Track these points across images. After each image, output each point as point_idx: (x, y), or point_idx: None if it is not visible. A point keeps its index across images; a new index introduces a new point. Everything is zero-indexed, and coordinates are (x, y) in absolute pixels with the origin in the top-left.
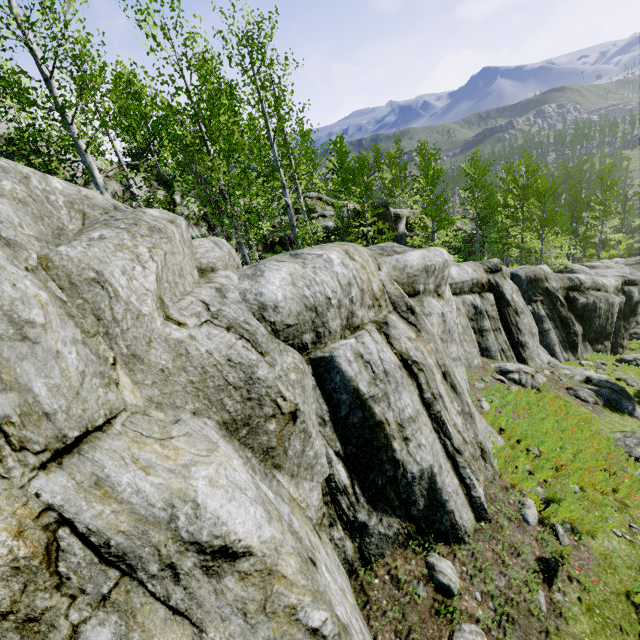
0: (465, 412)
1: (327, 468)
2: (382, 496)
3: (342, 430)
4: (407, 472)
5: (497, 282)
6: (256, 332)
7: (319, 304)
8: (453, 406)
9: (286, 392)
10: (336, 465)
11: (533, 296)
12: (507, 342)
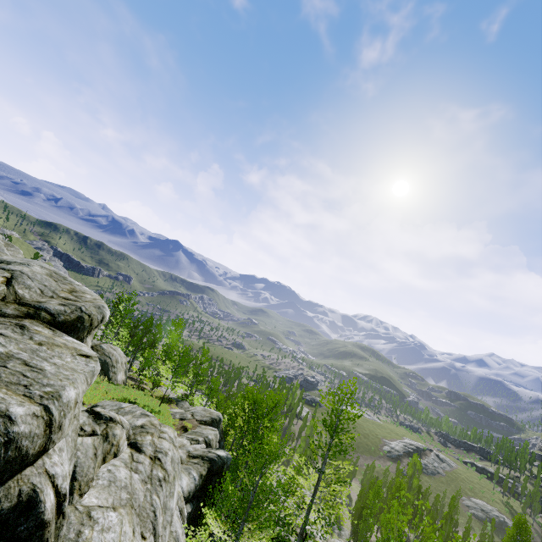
0: None
1: None
2: None
3: None
4: None
5: None
6: None
7: None
8: None
9: None
10: None
11: None
12: None
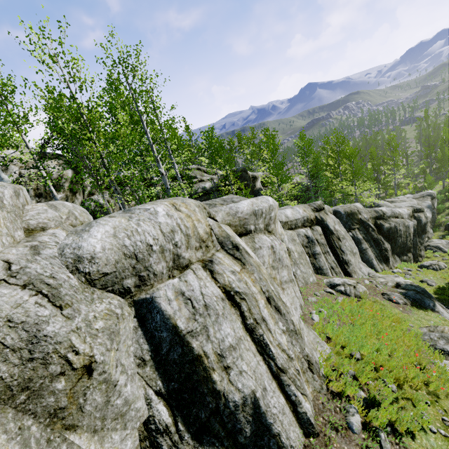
0: (290, 330)
1: (144, 411)
2: (207, 429)
3: (164, 367)
4: (229, 402)
5: (322, 217)
6: (61, 285)
7: (139, 251)
8: (278, 326)
9: (81, 345)
10: (156, 405)
11: (352, 225)
12: (335, 261)
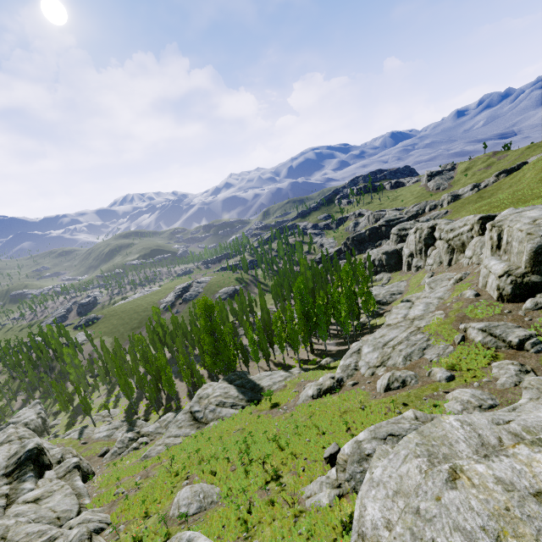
0: None
1: None
2: None
3: None
4: None
5: None
6: None
7: None
8: None
9: None
10: None
11: None
12: None
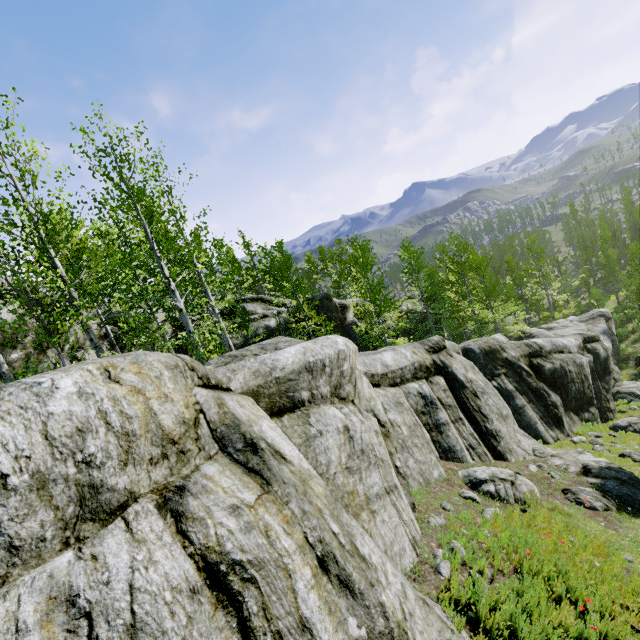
0: (378, 633)
1: None
2: None
3: None
4: None
5: (444, 362)
6: None
7: None
8: (344, 634)
9: None
10: None
11: (494, 369)
12: (474, 434)
